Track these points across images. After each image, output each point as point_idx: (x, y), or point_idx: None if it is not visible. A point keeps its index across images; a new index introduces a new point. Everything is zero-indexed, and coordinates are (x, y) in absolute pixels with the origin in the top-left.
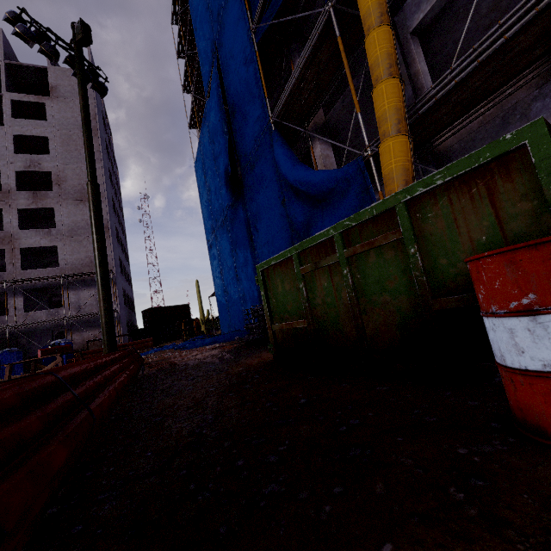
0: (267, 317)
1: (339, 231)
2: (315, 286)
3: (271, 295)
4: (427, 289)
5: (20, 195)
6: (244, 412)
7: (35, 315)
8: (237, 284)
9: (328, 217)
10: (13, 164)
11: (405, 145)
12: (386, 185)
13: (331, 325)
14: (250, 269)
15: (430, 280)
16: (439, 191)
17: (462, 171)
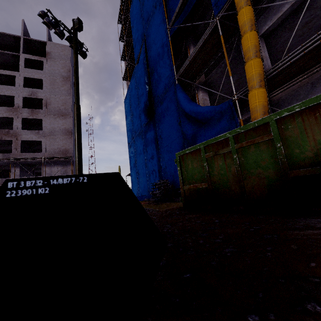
0: (180, 182)
1: (233, 134)
2: (214, 164)
3: (184, 170)
4: (287, 165)
5: (24, 110)
6: (187, 224)
7: None
8: (145, 169)
9: (208, 132)
10: (22, 93)
11: (264, 93)
12: (253, 114)
13: (223, 186)
14: (154, 160)
15: (288, 161)
16: (296, 114)
17: (312, 104)
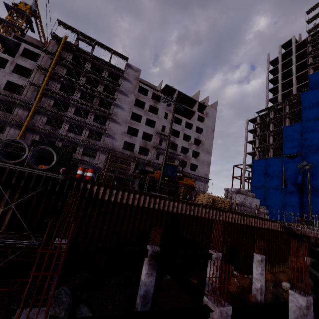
0: None
1: None
2: None
3: None
4: None
5: (194, 146)
6: None
7: None
8: (281, 208)
9: None
10: (194, 135)
11: None
12: None
13: None
14: (296, 208)
15: None
16: None
17: None
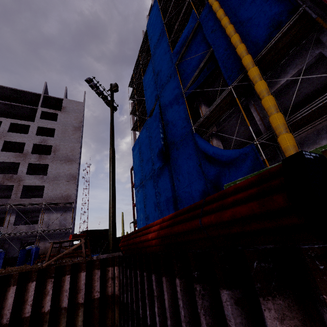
0: None
1: None
2: None
3: None
4: None
5: (32, 156)
6: None
7: (19, 228)
8: (158, 212)
9: (233, 171)
10: (33, 140)
11: (291, 136)
12: (286, 152)
13: None
14: (170, 202)
15: None
16: None
17: None
